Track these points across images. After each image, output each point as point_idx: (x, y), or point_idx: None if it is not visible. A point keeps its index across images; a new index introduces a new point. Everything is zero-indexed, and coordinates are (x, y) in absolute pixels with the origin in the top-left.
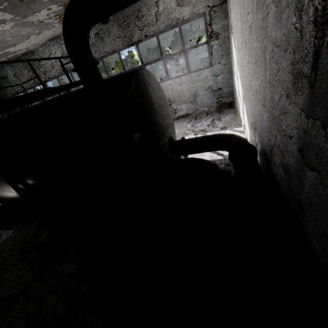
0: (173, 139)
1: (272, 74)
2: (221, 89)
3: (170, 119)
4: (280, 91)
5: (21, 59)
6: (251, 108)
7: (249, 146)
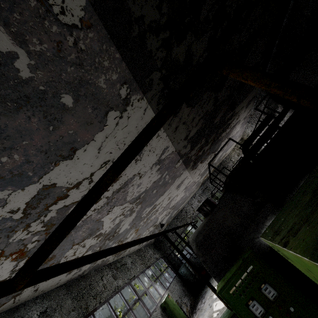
0: None
1: None
2: None
3: None
4: None
5: (176, 218)
6: None
7: None
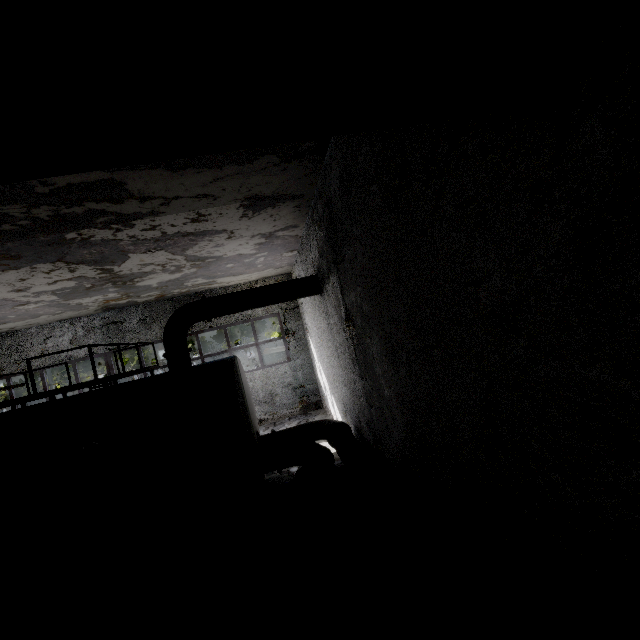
0: (259, 435)
1: (344, 361)
2: (304, 386)
3: (254, 412)
4: (350, 370)
5: None
6: (339, 395)
7: (343, 424)
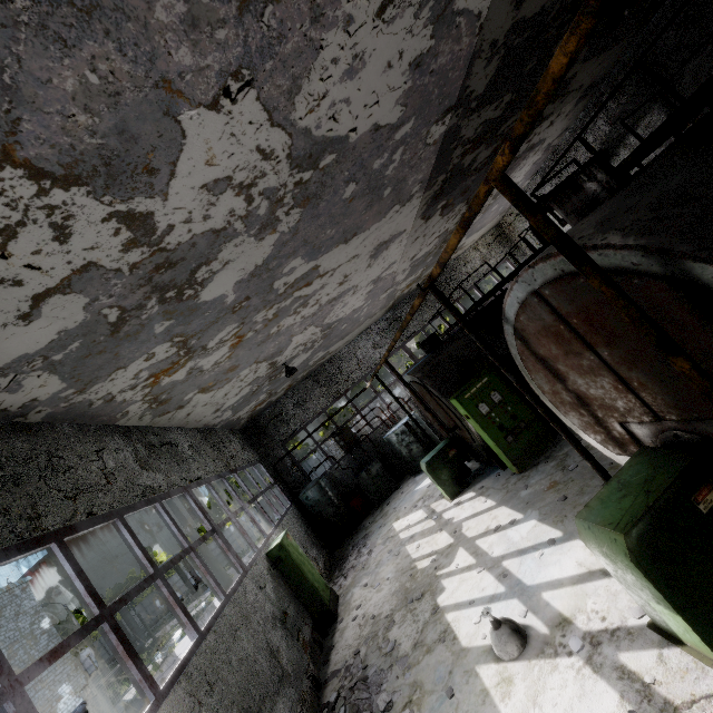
0: None
1: None
2: None
3: None
4: None
5: (312, 376)
6: None
7: None
